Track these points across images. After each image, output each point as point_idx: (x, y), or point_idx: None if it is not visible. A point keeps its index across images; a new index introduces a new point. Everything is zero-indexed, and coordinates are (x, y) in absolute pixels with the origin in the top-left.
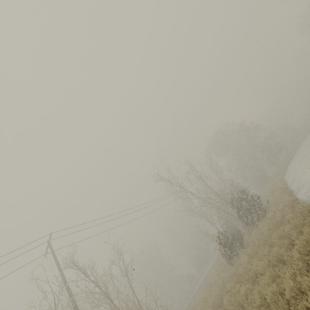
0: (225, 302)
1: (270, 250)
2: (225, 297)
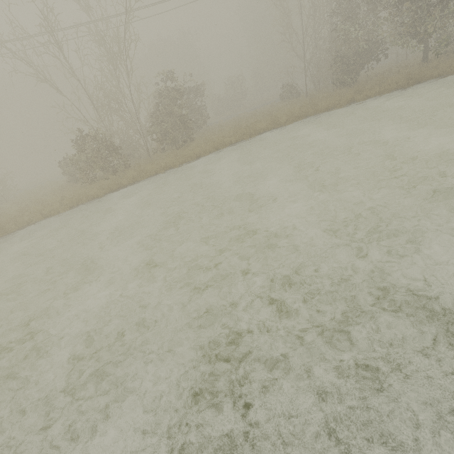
0: None
1: None
2: None
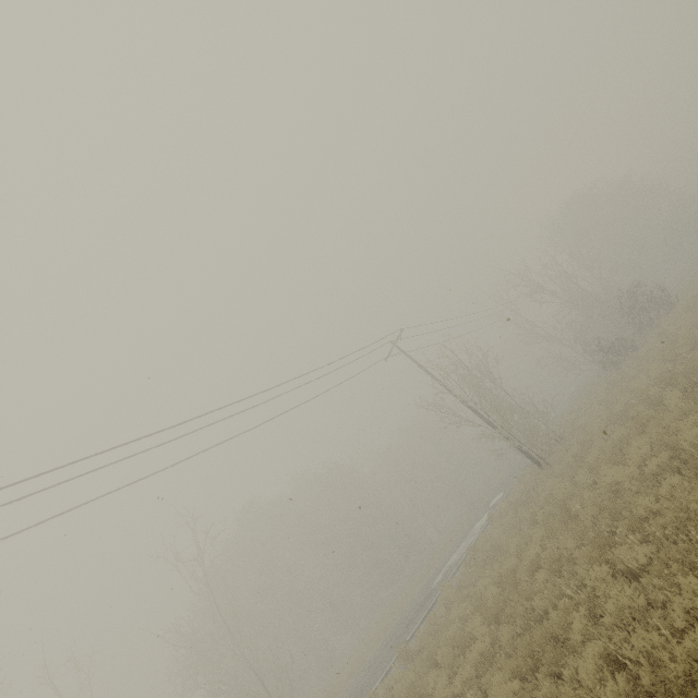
0: (629, 373)
1: (691, 313)
2: (629, 370)
